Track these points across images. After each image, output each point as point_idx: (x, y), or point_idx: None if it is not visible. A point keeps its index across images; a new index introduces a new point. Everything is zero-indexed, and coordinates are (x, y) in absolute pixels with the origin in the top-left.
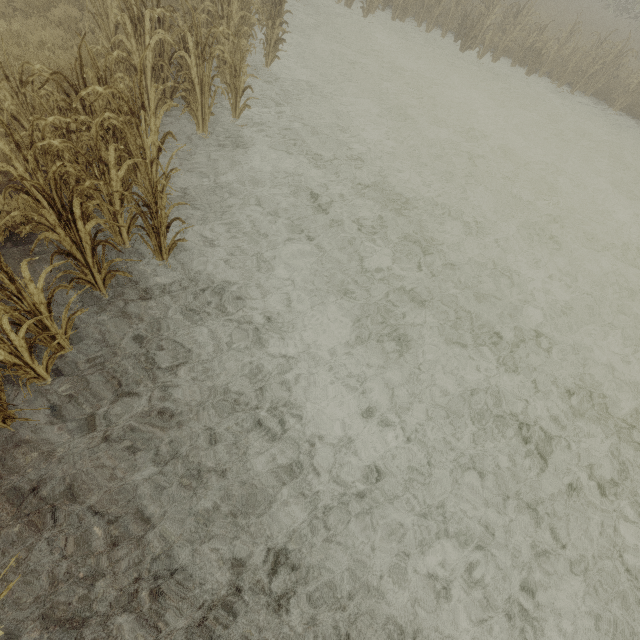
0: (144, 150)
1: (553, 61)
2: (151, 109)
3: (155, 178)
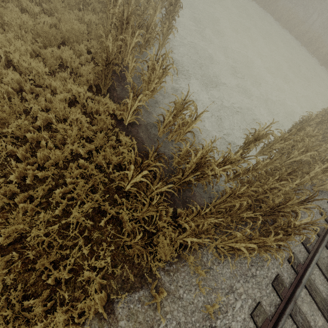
0: None
1: None
2: None
3: None
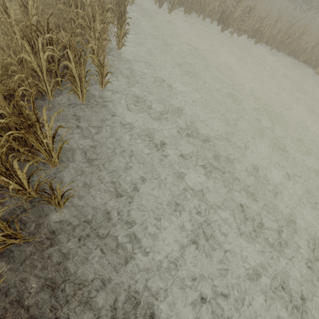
0: (42, 142)
1: (268, 36)
2: (44, 119)
3: (52, 152)
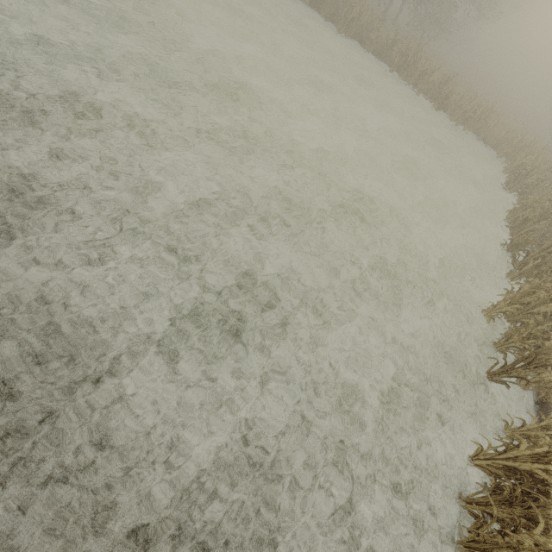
0: None
1: None
2: None
3: None
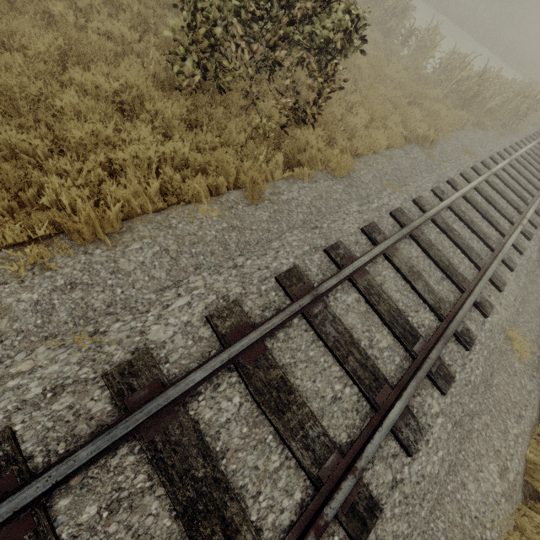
0: None
1: None
2: None
3: None
